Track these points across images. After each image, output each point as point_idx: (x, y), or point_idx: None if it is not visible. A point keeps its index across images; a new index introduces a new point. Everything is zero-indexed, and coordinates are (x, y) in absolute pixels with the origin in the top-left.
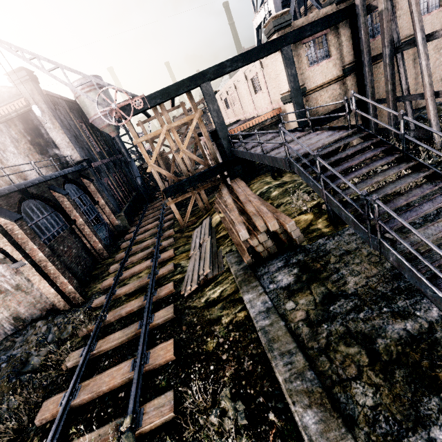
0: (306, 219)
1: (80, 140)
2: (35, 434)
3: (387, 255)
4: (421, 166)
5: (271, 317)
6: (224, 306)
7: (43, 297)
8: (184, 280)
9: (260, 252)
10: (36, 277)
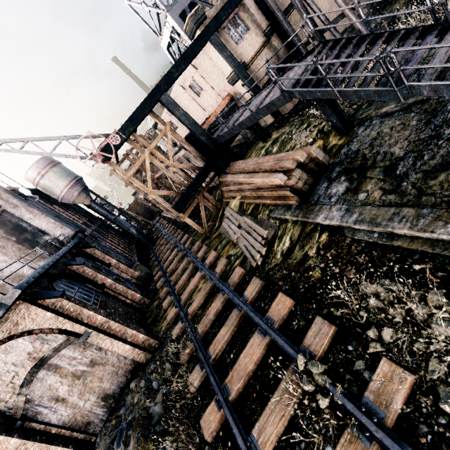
0: (318, 146)
1: (62, 218)
2: (213, 449)
3: (419, 94)
4: (392, 34)
5: (355, 211)
6: (302, 245)
7: (121, 360)
8: (246, 260)
9: (300, 189)
10: (106, 342)
